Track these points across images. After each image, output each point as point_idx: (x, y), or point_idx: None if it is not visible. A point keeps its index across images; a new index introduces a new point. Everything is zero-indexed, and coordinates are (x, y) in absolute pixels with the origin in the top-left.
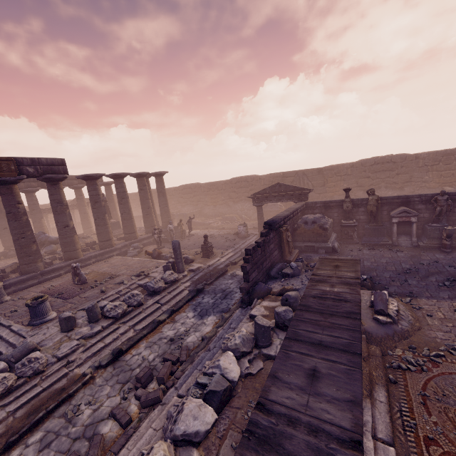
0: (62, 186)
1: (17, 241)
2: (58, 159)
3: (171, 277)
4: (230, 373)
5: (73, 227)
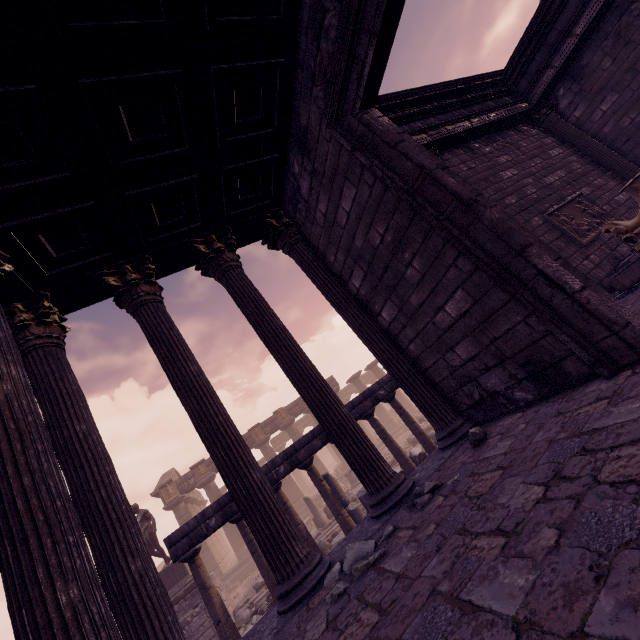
0: (339, 395)
1: (333, 445)
2: (329, 378)
3: (424, 427)
4: (414, 453)
5: (359, 422)
